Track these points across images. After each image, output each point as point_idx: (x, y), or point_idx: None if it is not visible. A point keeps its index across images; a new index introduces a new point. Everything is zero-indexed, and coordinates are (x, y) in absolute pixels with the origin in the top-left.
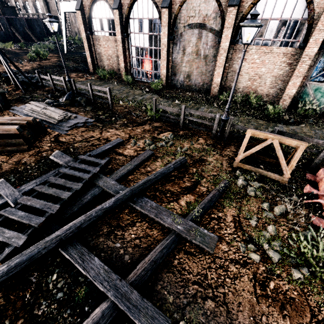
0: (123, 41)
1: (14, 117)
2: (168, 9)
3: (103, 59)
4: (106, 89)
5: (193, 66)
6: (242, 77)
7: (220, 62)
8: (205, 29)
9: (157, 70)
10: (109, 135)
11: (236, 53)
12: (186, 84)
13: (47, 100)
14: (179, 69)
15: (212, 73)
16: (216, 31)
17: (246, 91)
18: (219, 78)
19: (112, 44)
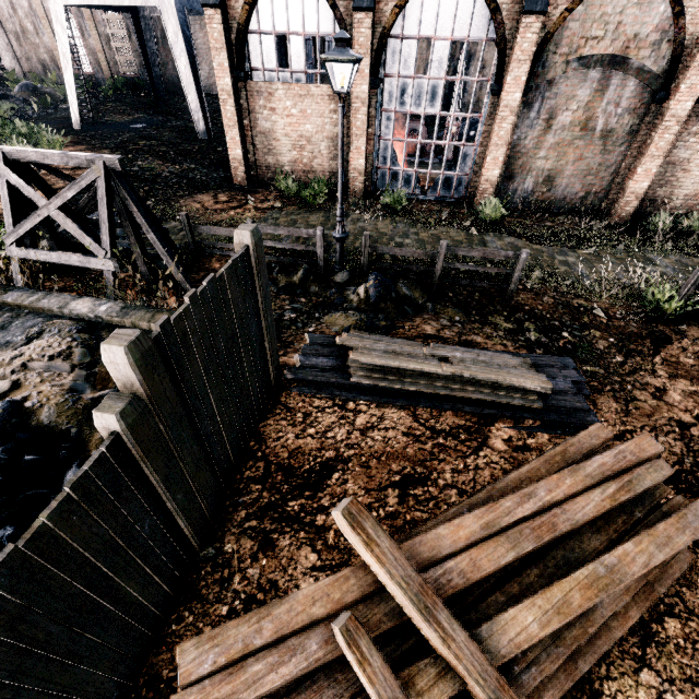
0: (368, 100)
1: (606, 458)
2: (542, 19)
3: (276, 149)
4: (506, 253)
5: (568, 156)
6: (688, 174)
7: (659, 146)
8: (624, 69)
9: (455, 169)
10: (693, 403)
11: (688, 125)
12: (538, 198)
13: (356, 319)
14: (526, 164)
15: (615, 170)
16: (652, 74)
17: (690, 204)
18: (647, 181)
19: (319, 106)
